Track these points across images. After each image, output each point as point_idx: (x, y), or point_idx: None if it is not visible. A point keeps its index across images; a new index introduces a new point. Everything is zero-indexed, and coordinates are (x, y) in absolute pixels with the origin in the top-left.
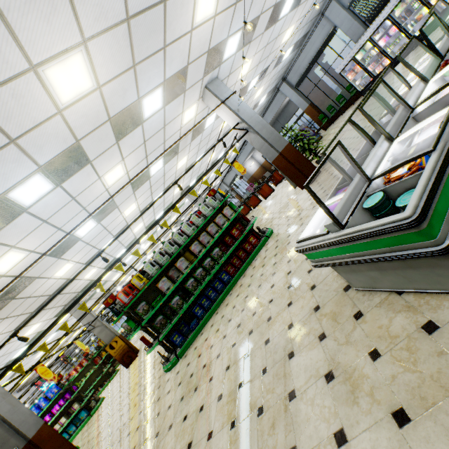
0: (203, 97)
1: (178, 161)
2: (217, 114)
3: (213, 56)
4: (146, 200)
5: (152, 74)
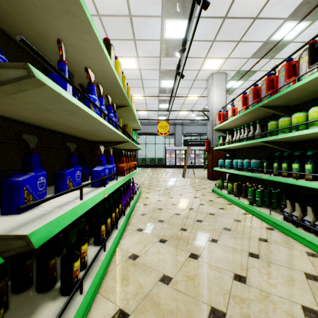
0: (217, 73)
1: (141, 58)
2: (214, 89)
3: (246, 74)
4: (85, 0)
5: (314, 32)
